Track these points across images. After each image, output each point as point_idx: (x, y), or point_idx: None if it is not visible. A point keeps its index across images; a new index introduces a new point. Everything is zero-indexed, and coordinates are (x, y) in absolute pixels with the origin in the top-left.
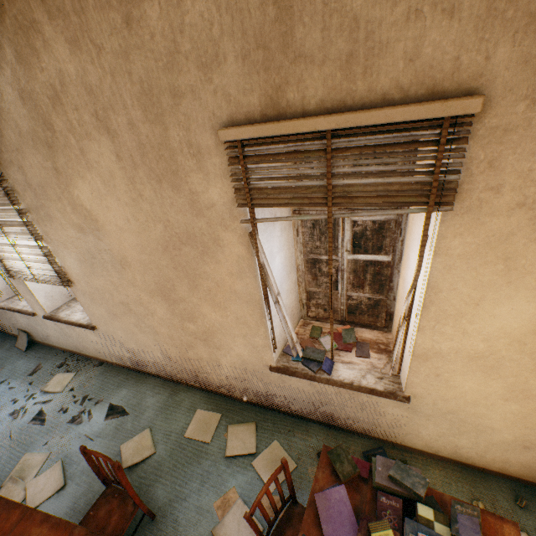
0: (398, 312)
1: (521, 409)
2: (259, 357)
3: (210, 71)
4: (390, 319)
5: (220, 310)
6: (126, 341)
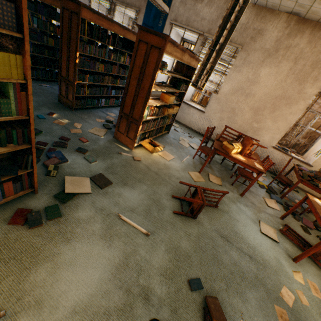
0: (313, 148)
1: None
2: (271, 142)
3: None
4: (305, 152)
5: (274, 122)
6: (213, 122)
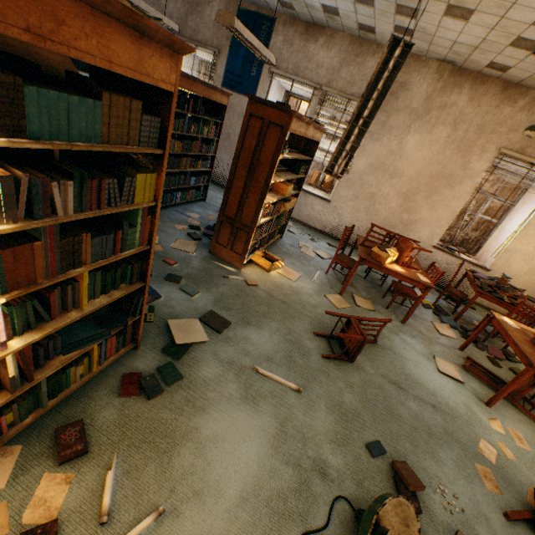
0: (488, 244)
1: (528, 280)
2: (430, 240)
3: (510, 132)
4: (478, 250)
5: (432, 211)
6: (345, 215)
